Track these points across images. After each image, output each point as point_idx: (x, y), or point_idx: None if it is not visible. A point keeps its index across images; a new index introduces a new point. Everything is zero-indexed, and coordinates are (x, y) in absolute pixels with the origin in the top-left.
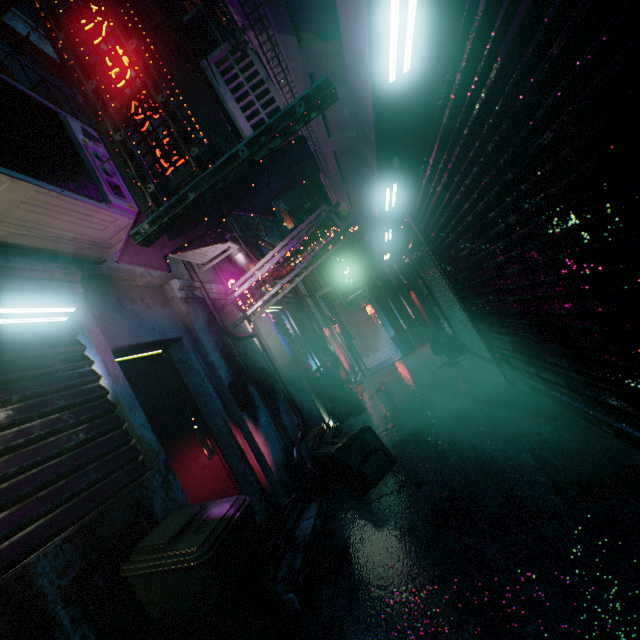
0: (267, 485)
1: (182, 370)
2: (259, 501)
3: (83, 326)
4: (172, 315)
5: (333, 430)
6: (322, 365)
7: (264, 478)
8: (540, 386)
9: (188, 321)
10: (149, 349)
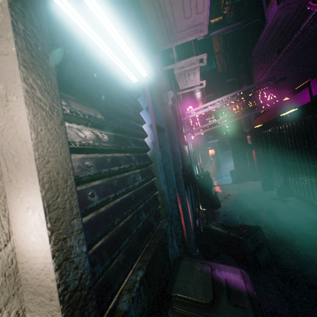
0: (186, 239)
1: None
2: (179, 247)
3: (145, 92)
4: (163, 113)
5: (204, 212)
6: (204, 174)
7: (185, 234)
8: None
9: (170, 121)
10: None
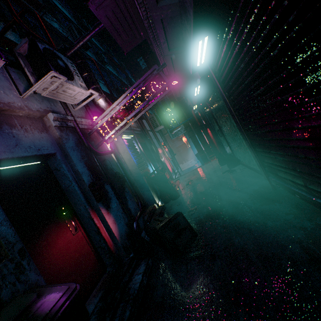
0: (114, 249)
1: (57, 175)
2: (109, 259)
3: None
4: (48, 138)
5: (160, 208)
6: (155, 170)
7: (112, 244)
8: (305, 193)
9: (60, 142)
10: (28, 161)
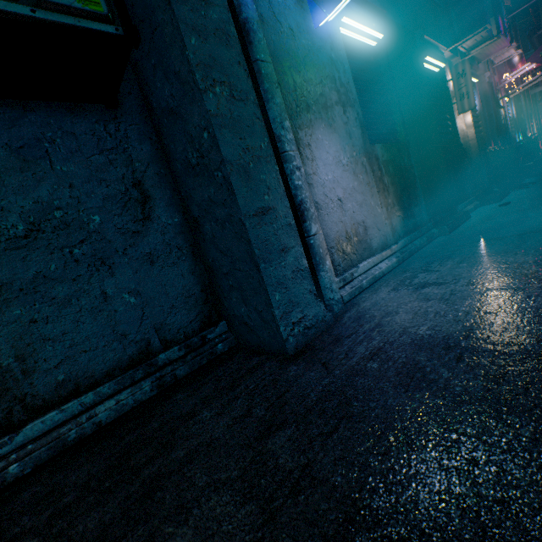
0: None
1: None
2: None
3: (475, 88)
4: (481, 90)
5: None
6: (527, 137)
7: None
8: None
9: (486, 94)
10: None
